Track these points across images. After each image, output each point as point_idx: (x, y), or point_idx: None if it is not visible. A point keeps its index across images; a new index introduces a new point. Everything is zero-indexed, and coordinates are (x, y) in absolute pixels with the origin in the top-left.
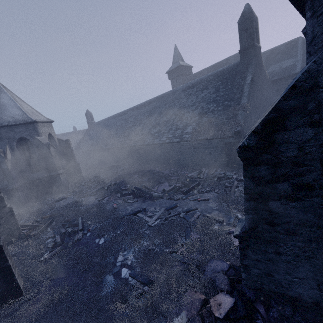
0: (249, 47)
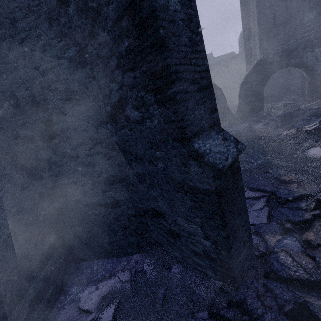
0: None
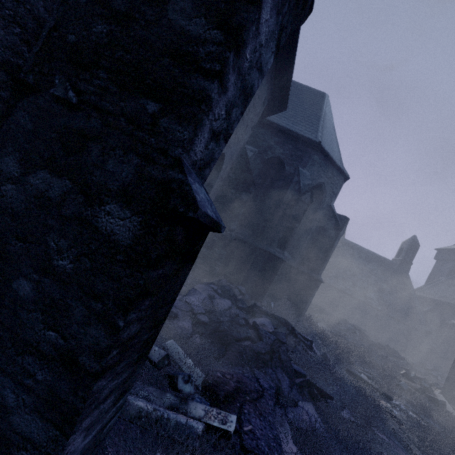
0: (409, 262)
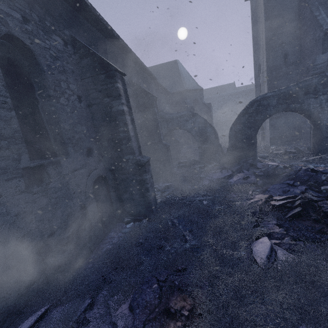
0: None
